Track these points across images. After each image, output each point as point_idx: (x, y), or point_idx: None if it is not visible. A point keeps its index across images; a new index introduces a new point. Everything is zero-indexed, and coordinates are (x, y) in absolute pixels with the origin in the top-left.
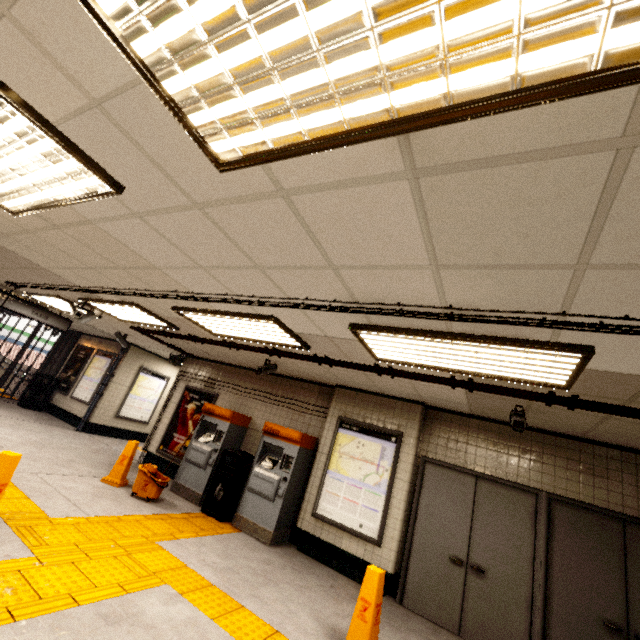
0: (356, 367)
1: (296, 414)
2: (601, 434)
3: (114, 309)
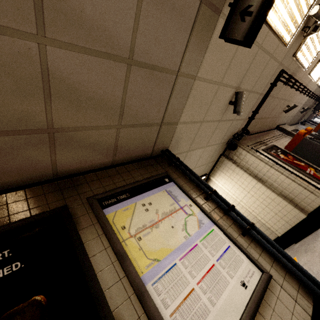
0: (309, 93)
1: (286, 138)
2: (296, 118)
3: (318, 35)
